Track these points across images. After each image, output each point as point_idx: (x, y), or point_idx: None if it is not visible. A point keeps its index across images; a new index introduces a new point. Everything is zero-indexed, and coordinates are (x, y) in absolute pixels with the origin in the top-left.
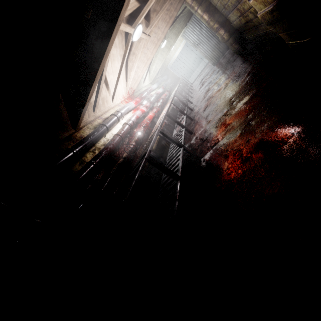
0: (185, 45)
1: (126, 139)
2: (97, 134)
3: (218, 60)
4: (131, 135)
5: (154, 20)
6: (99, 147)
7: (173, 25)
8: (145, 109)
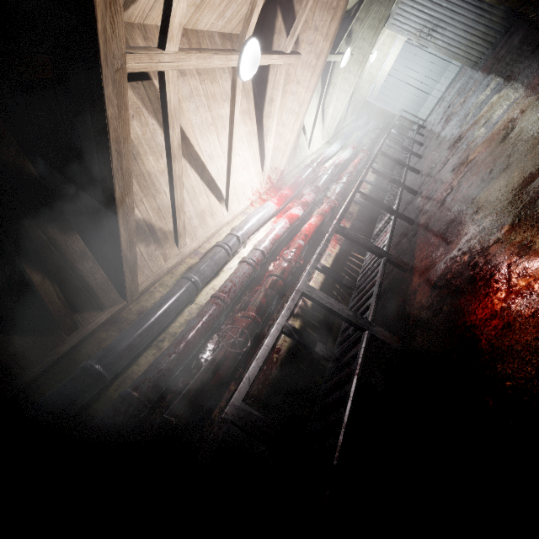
0: (409, 42)
1: (245, 296)
2: (165, 306)
3: (488, 53)
4: (258, 281)
5: (299, 16)
6: (173, 332)
7: (366, 11)
8: (300, 211)
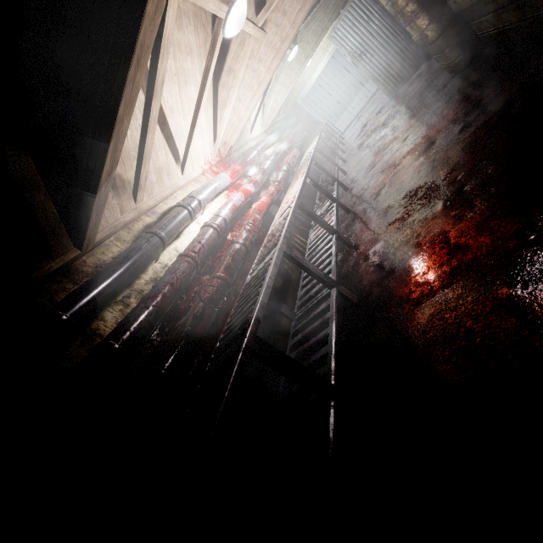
0: (331, 60)
1: (208, 260)
2: (134, 259)
3: (400, 87)
4: (219, 248)
5: None
6: (139, 289)
7: (312, 16)
8: (252, 188)
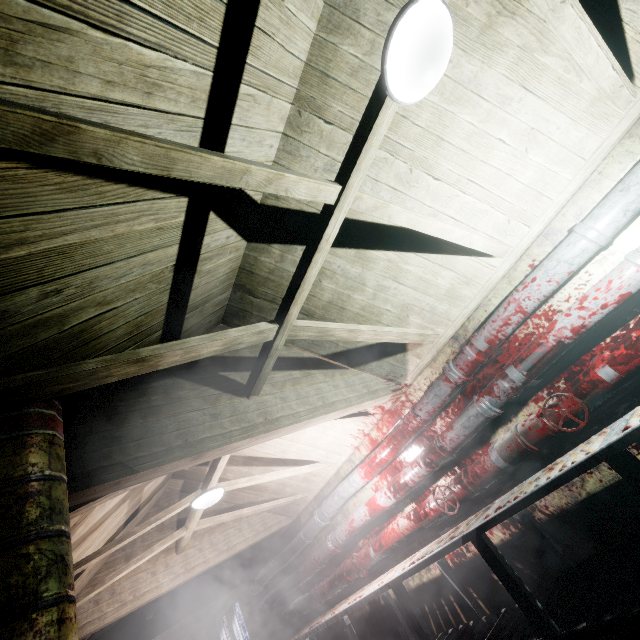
0: None
1: (339, 556)
2: (293, 549)
3: None
4: (348, 550)
5: None
6: (307, 553)
7: None
8: (390, 499)
